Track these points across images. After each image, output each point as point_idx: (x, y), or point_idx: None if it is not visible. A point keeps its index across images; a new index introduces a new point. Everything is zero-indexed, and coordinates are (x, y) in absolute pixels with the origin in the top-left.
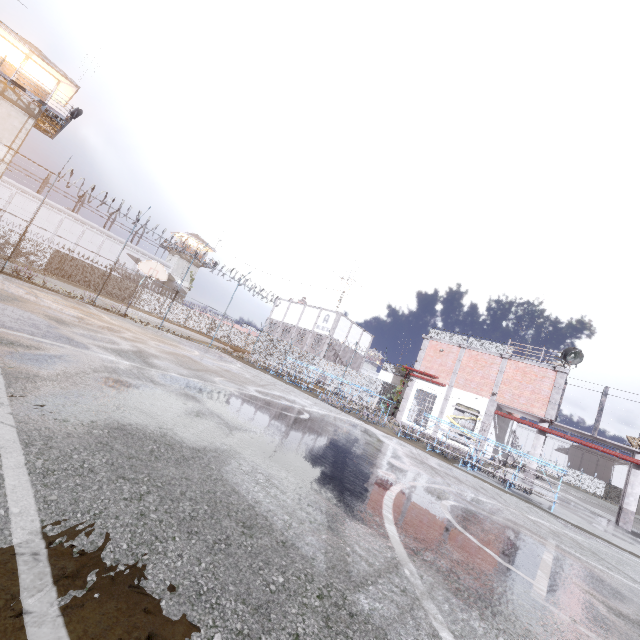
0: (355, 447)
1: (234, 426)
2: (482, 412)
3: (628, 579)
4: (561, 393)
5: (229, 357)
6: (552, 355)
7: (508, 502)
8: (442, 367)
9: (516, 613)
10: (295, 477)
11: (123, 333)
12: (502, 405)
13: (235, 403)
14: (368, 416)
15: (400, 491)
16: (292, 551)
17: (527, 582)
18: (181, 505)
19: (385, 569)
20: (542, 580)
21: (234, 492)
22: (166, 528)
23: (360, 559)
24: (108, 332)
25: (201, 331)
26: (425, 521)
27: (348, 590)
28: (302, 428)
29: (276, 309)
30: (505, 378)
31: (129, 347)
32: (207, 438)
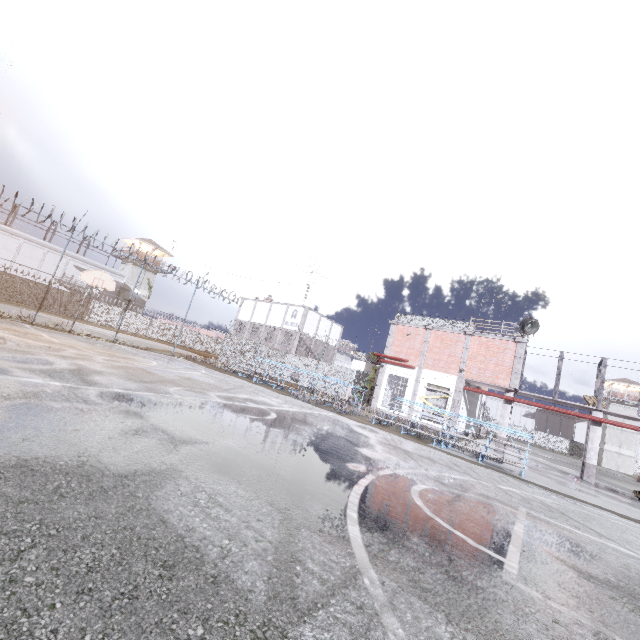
0: (324, 442)
1: (181, 440)
2: (452, 389)
3: (595, 535)
4: (522, 362)
5: (194, 364)
6: (511, 327)
7: (481, 475)
8: (411, 350)
9: (486, 604)
10: (247, 489)
11: (63, 351)
12: (470, 380)
13: (189, 413)
14: (342, 407)
15: (369, 484)
16: (224, 587)
17: (498, 562)
18: (77, 555)
19: (341, 583)
20: (513, 556)
21: (161, 522)
22: (44, 593)
23: (312, 577)
24: (43, 352)
25: (165, 340)
26: (393, 513)
27: (290, 624)
28: (266, 430)
29: (242, 309)
30: (470, 354)
31: (66, 366)
32: (142, 459)
